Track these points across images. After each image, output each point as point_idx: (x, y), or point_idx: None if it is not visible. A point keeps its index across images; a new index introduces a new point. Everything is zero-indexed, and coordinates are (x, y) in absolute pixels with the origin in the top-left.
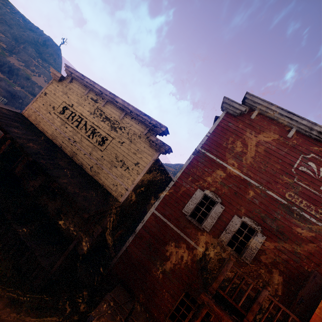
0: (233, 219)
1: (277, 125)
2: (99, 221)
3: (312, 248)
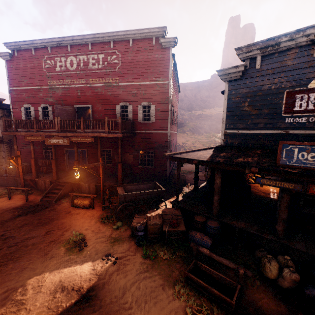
0: (39, 109)
1: (27, 51)
2: (1, 151)
3: (66, 98)
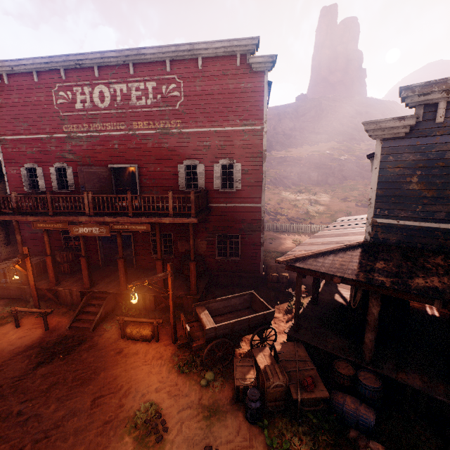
0: (51, 171)
1: (24, 76)
2: None
3: (95, 153)
